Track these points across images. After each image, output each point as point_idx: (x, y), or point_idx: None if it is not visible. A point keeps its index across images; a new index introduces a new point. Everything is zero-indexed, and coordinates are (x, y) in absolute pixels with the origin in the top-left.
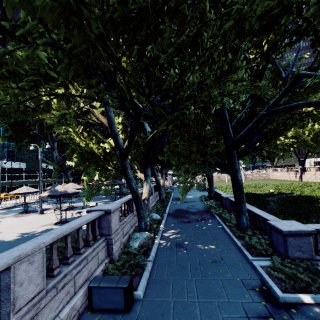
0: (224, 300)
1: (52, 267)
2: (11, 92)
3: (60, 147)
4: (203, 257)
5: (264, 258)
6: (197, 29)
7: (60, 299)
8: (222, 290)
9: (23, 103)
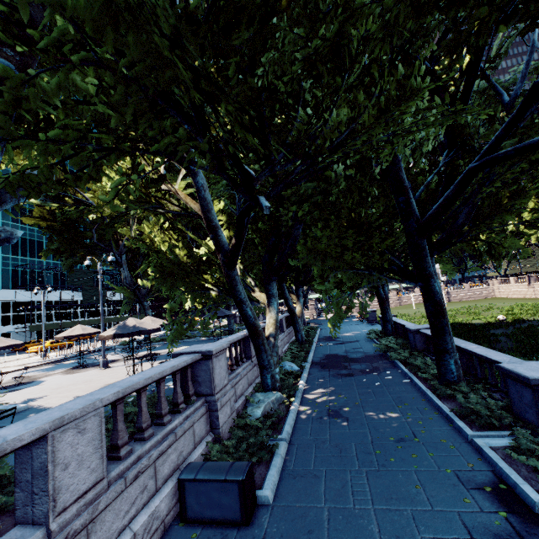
0: (424, 508)
1: (117, 443)
2: (40, 148)
3: (131, 261)
4: (379, 433)
5: (496, 433)
6: (339, 25)
7: (132, 498)
8: (419, 489)
9: (73, 196)
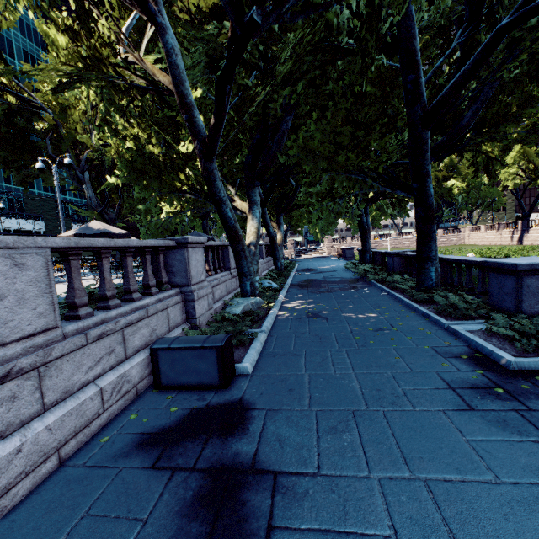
0: (404, 371)
1: (74, 301)
2: None
3: (95, 181)
4: (358, 326)
5: (472, 322)
6: None
7: (96, 356)
8: (399, 360)
9: (15, 92)
